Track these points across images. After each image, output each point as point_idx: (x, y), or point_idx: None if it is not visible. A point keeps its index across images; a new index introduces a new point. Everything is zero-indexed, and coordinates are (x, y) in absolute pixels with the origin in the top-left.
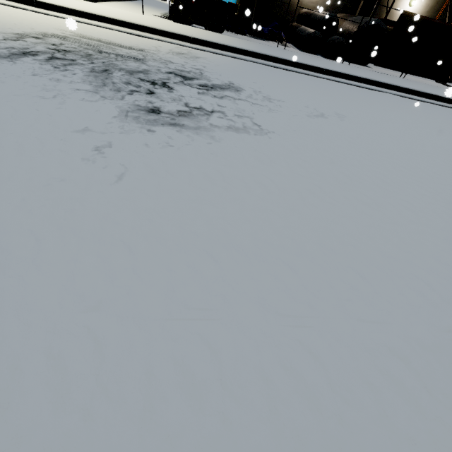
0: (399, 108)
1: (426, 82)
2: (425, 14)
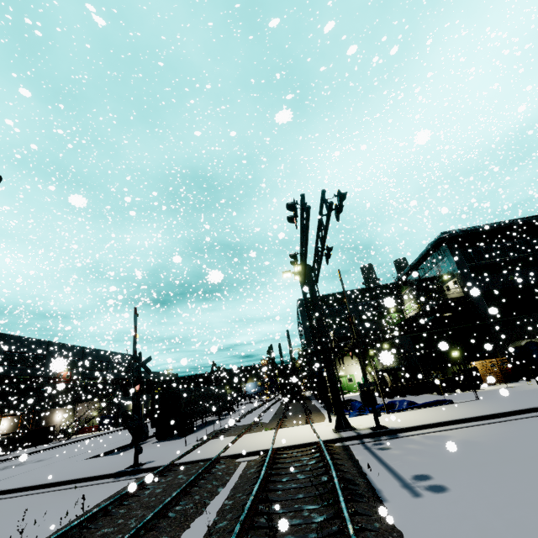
0: (58, 450)
1: (42, 446)
2: (13, 425)
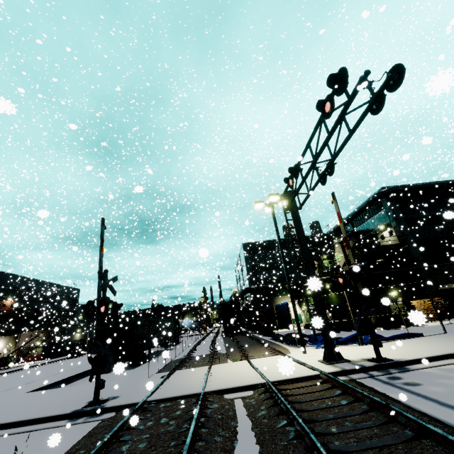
0: None
1: None
2: None
